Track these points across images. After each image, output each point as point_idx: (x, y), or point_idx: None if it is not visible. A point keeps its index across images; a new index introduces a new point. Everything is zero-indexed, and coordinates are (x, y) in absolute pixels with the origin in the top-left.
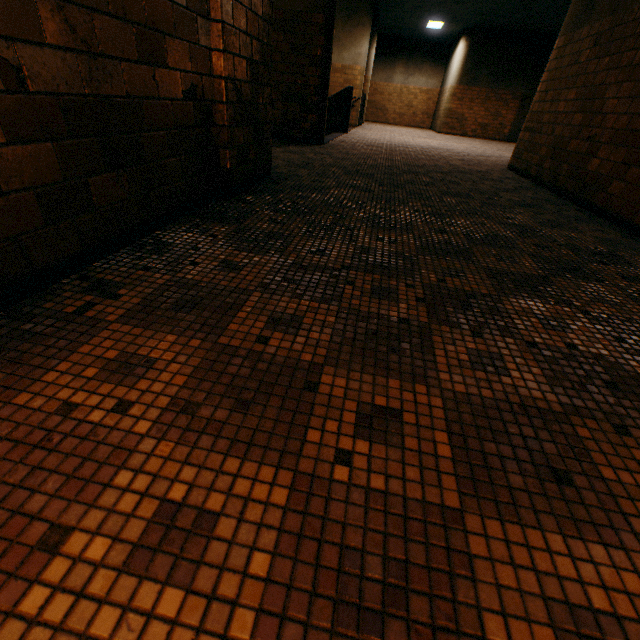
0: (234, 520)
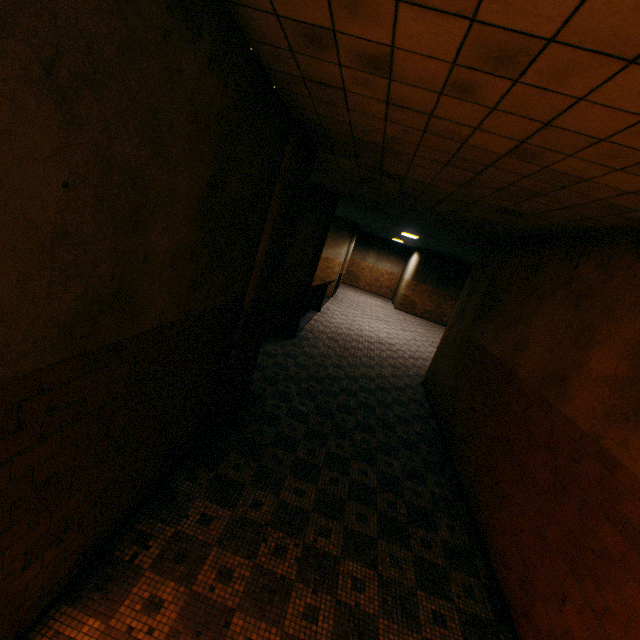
0: None
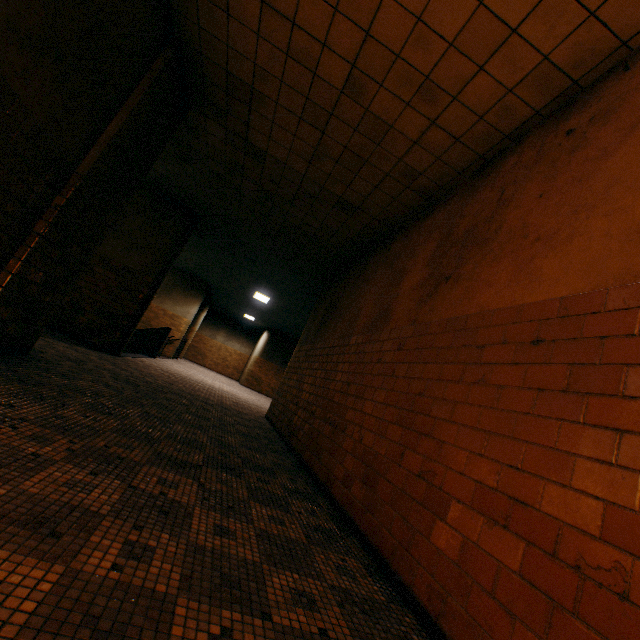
0: None
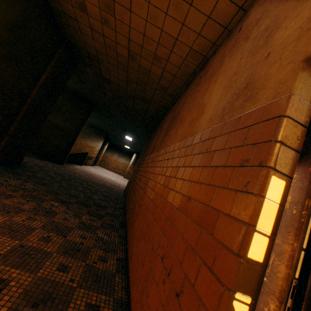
0: None
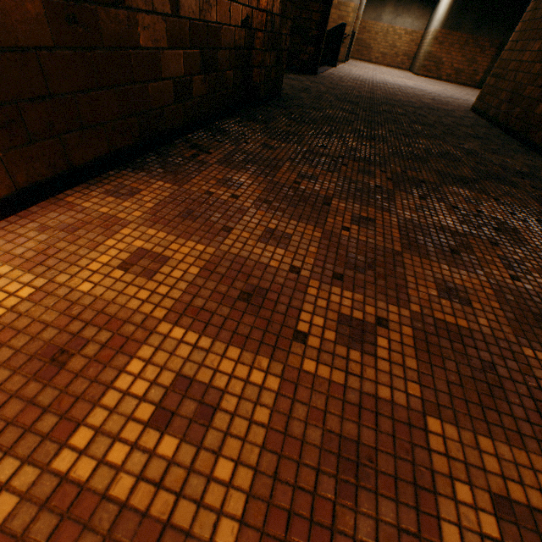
0: (299, 238)
